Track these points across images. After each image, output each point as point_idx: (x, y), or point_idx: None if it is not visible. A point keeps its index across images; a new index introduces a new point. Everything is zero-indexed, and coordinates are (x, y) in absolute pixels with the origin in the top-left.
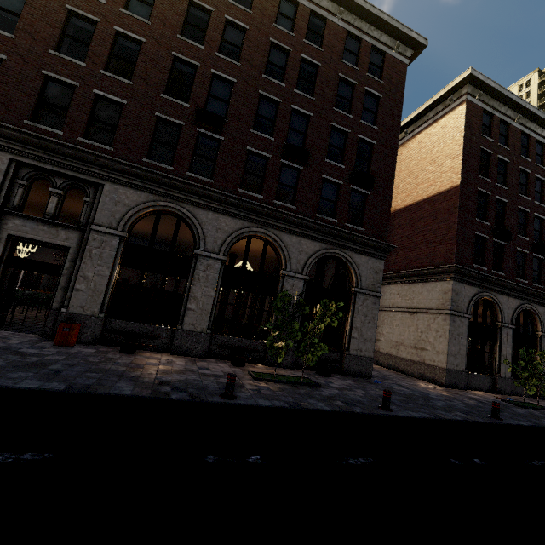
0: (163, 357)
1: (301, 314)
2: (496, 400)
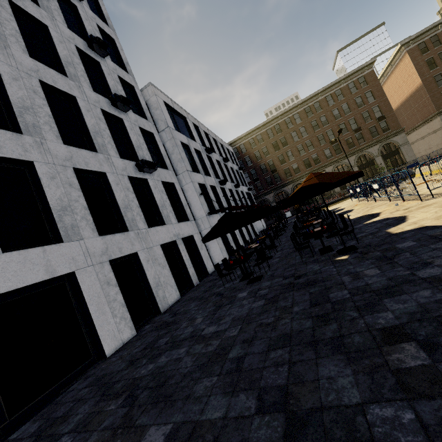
0: None
1: (391, 160)
2: None
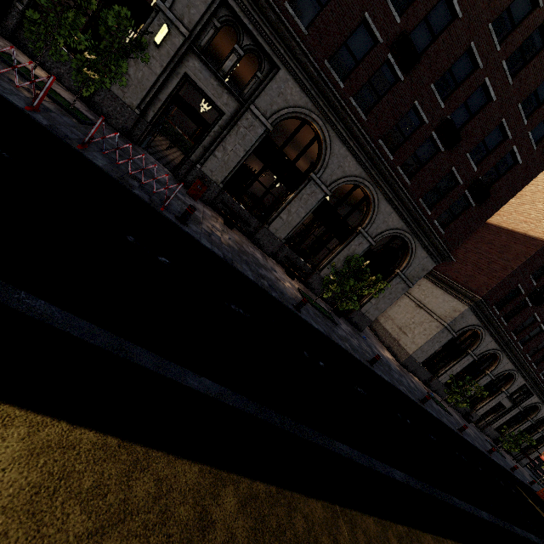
0: (248, 243)
1: None
2: (424, 391)
